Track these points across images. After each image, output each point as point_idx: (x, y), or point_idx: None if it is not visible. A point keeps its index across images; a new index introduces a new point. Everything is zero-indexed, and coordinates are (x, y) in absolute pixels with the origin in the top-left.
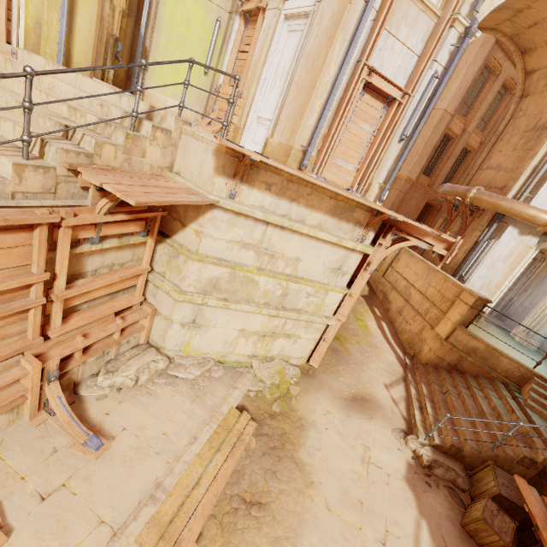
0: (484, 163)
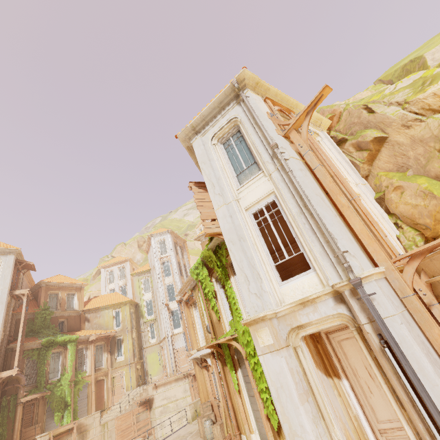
0: None
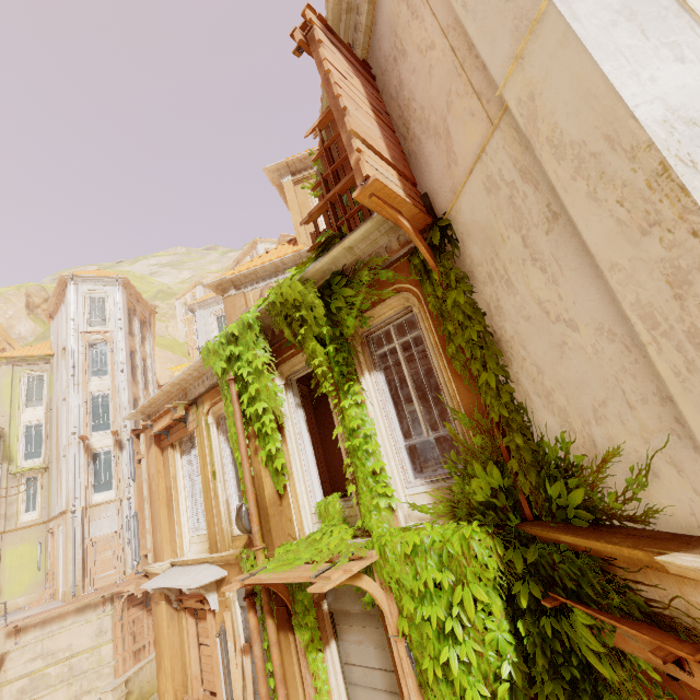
0: None
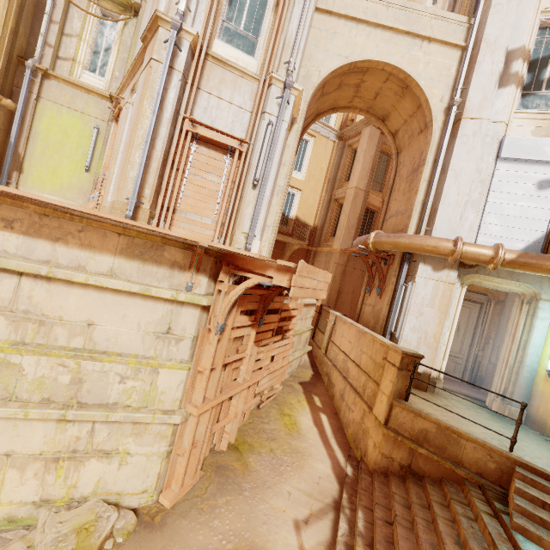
0: (386, 214)
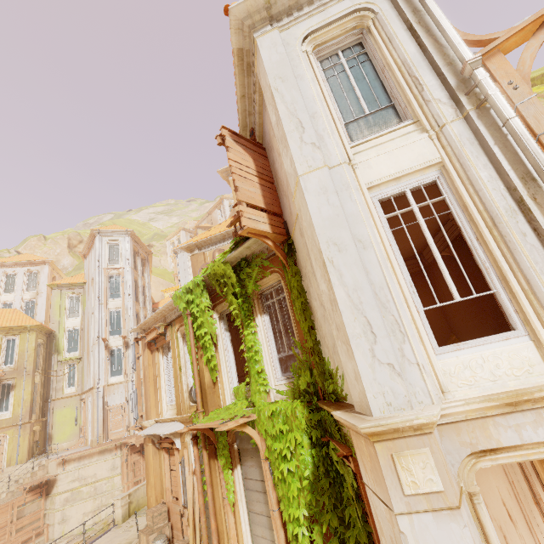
0: None
